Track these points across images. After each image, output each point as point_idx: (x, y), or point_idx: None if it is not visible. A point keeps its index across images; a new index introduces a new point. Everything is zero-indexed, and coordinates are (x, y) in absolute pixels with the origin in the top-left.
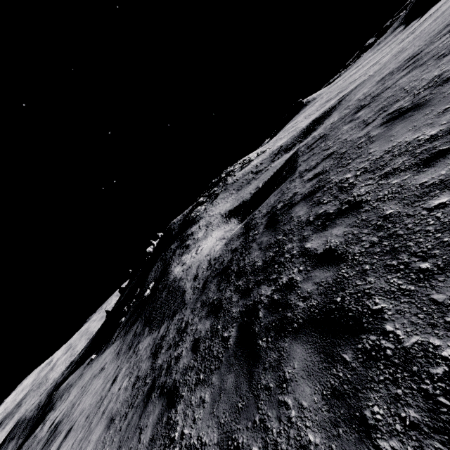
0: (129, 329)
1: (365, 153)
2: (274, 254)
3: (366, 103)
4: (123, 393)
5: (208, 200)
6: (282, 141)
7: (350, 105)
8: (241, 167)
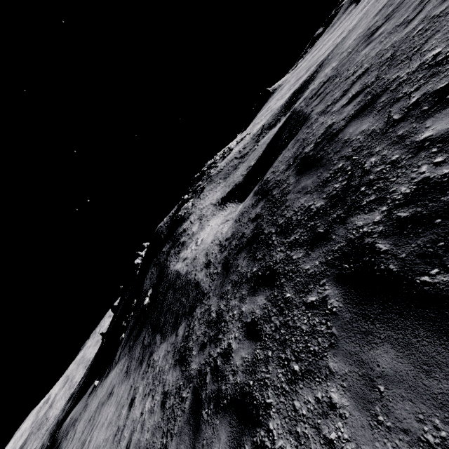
0: (134, 343)
1: (445, 25)
2: (344, 181)
3: (381, 23)
4: (149, 418)
5: (194, 196)
6: (260, 124)
7: (347, 48)
8: (222, 157)
